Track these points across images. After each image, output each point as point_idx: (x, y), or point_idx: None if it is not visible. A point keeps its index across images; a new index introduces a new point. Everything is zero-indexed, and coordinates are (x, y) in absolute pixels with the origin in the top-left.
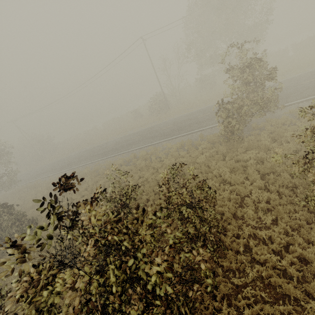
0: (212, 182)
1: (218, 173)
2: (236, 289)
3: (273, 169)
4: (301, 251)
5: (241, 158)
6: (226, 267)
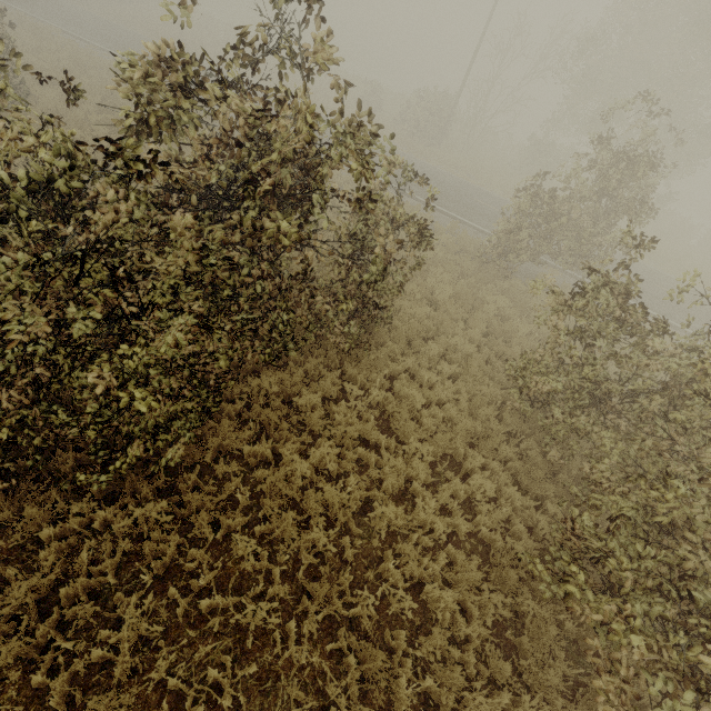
0: (415, 287)
1: (432, 290)
2: (341, 400)
3: (509, 337)
4: (455, 416)
5: (483, 297)
6: (348, 375)
